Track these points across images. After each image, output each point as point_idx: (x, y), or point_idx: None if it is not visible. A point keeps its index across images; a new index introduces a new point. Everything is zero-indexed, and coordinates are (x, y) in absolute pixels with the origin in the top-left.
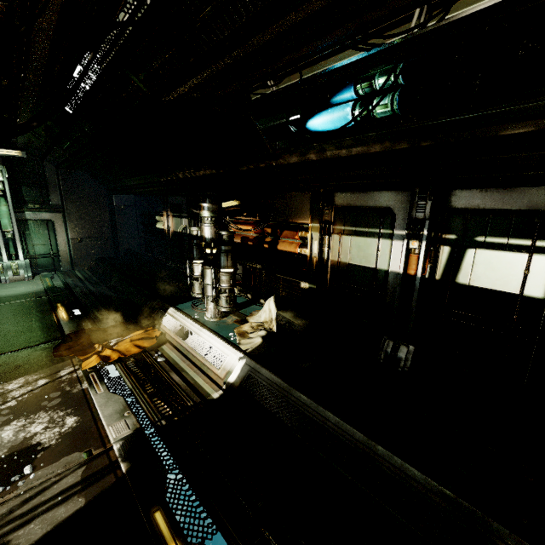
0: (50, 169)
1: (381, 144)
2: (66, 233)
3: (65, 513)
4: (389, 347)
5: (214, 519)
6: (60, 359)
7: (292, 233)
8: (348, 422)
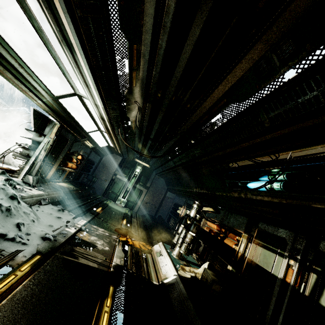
0: (154, 174)
1: (267, 197)
2: (144, 197)
3: (92, 264)
4: None
5: (124, 308)
6: (115, 232)
7: (233, 235)
8: None
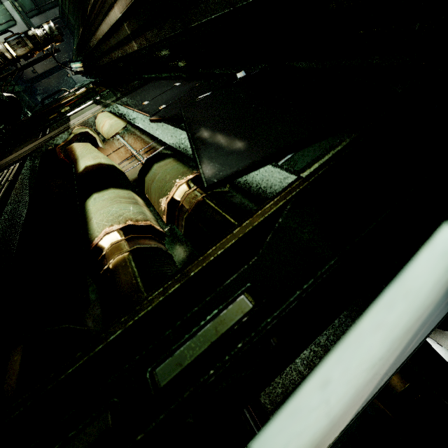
0: (56, 12)
1: None
2: None
3: None
4: None
5: None
6: None
7: None
8: None
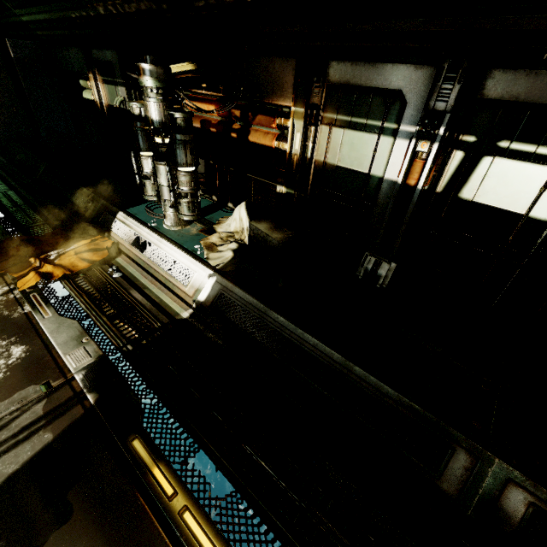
0: None
1: None
2: None
3: (32, 449)
4: (370, 263)
5: (195, 440)
6: None
7: (268, 120)
8: (327, 344)
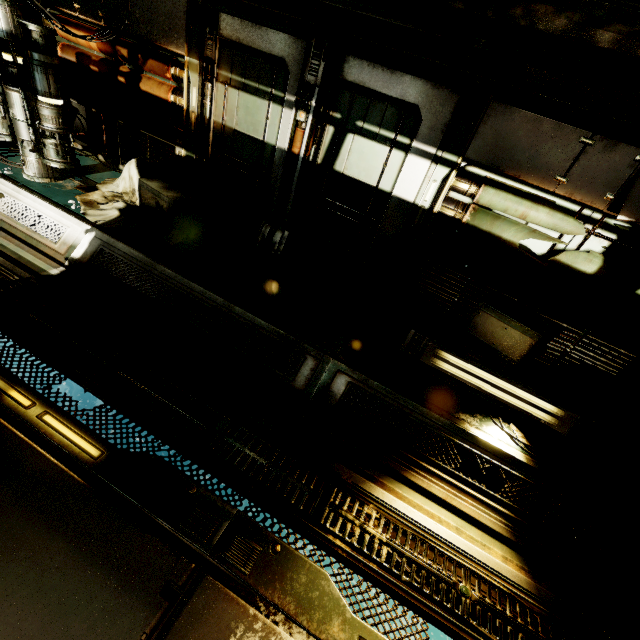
0: None
1: None
2: None
3: None
4: (267, 231)
5: (61, 371)
6: None
7: (161, 67)
8: (212, 291)
